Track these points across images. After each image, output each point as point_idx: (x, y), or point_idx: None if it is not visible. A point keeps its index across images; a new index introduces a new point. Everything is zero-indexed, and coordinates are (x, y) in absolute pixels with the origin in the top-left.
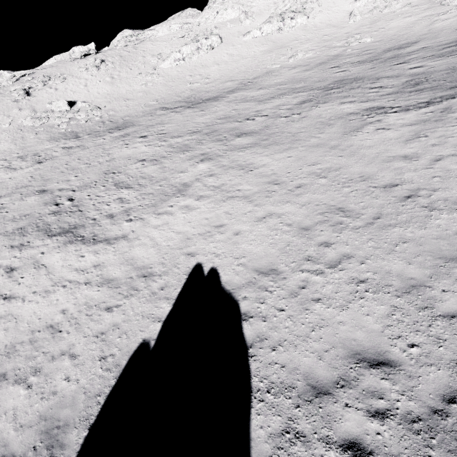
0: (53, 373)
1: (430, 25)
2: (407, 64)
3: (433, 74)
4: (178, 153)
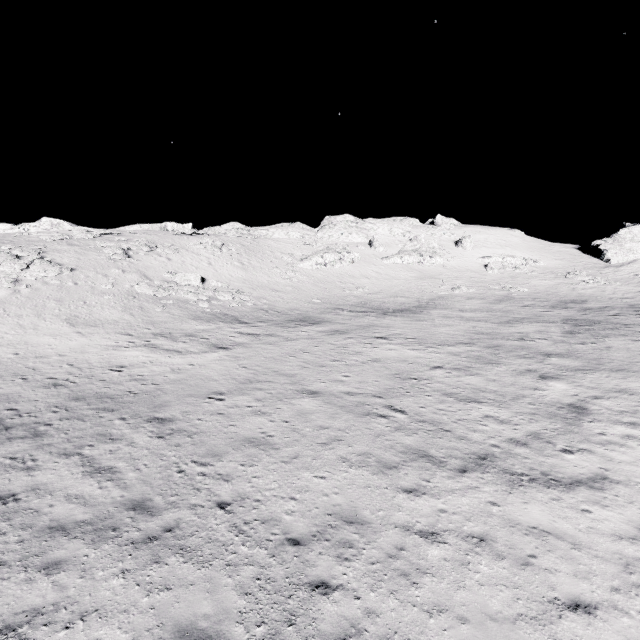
0: None
1: (574, 290)
2: (628, 317)
3: None
4: (485, 364)
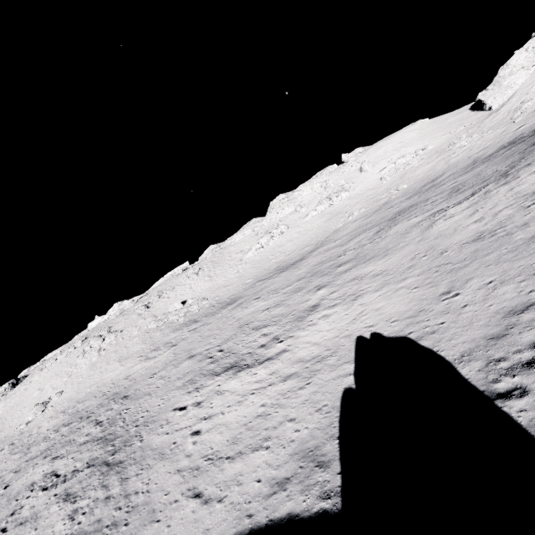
0: (282, 433)
1: (447, 162)
2: (444, 185)
3: (466, 182)
4: (294, 294)
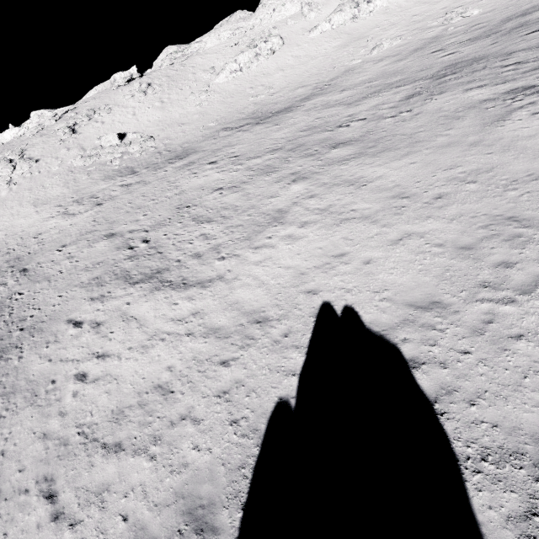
0: (176, 441)
1: None
2: None
3: None
4: (261, 175)
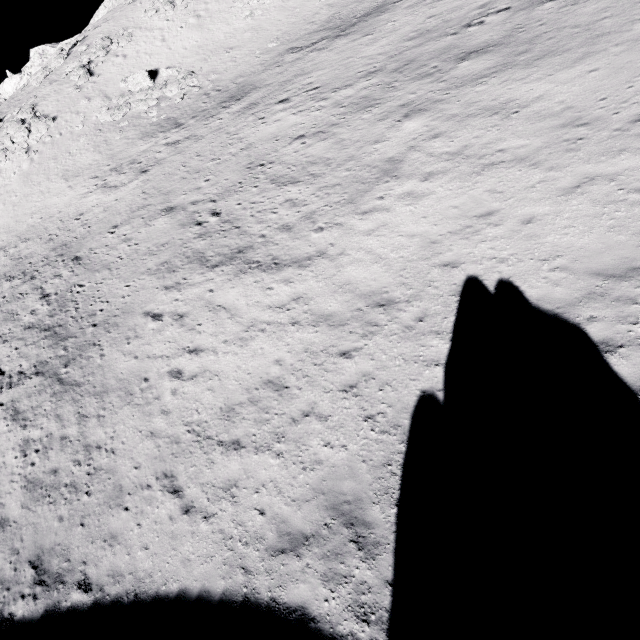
0: (303, 438)
1: None
2: None
3: None
4: (356, 113)
